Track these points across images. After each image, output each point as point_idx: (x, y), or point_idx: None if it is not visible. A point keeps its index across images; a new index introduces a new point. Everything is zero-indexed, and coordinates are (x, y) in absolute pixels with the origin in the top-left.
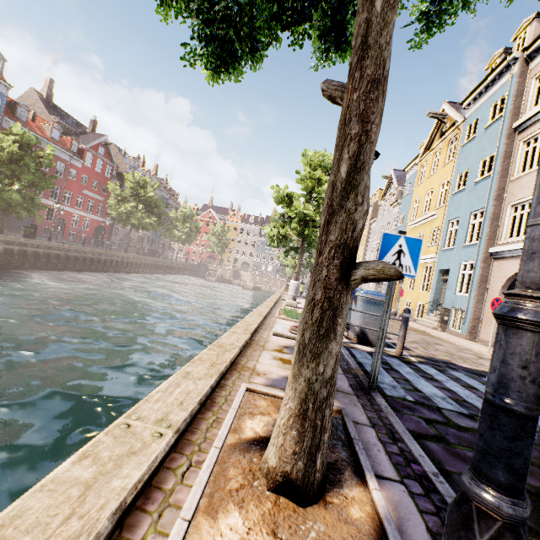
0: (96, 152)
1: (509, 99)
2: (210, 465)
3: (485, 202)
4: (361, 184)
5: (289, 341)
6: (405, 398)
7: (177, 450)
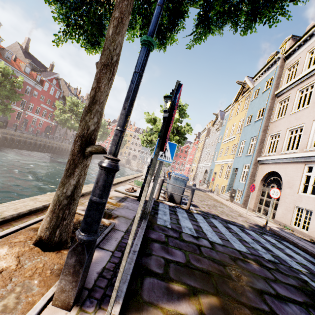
0: (51, 82)
1: (274, 79)
2: (8, 231)
3: (258, 133)
4: (94, 110)
5: (122, 194)
6: (166, 226)
7: (0, 226)
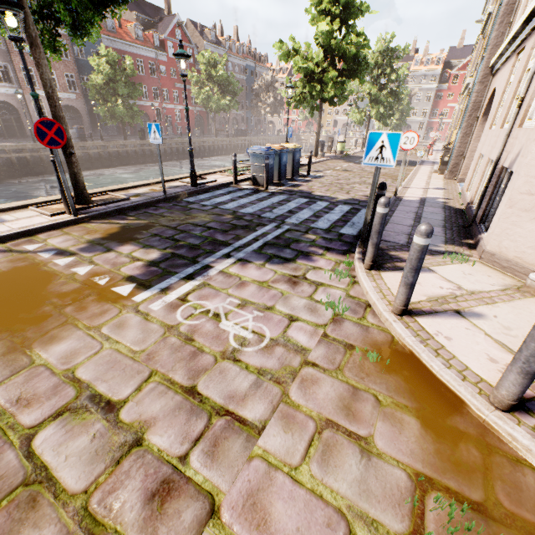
0: (174, 38)
1: None
2: None
3: None
4: None
5: (182, 184)
6: (188, 201)
7: None
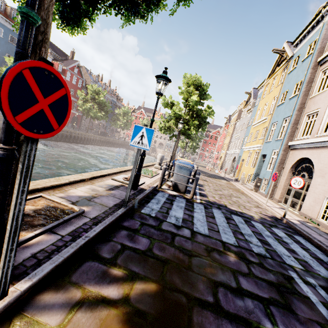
0: (73, 71)
1: (318, 41)
2: None
3: (291, 112)
4: None
5: (117, 183)
6: (149, 214)
7: None
